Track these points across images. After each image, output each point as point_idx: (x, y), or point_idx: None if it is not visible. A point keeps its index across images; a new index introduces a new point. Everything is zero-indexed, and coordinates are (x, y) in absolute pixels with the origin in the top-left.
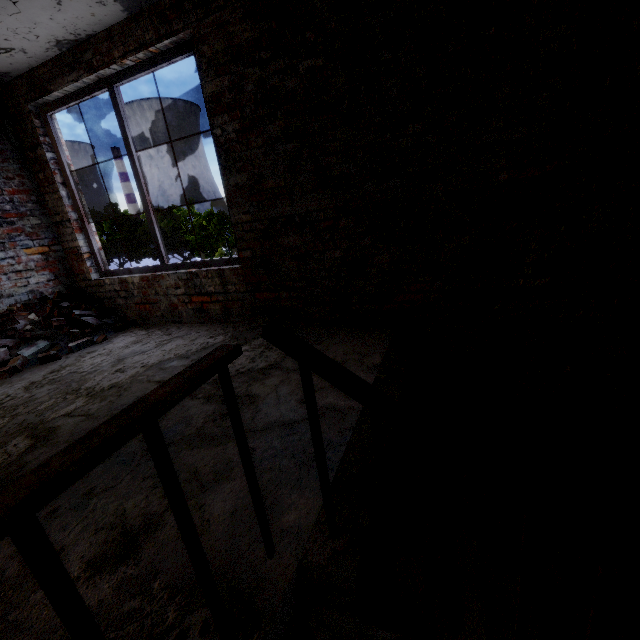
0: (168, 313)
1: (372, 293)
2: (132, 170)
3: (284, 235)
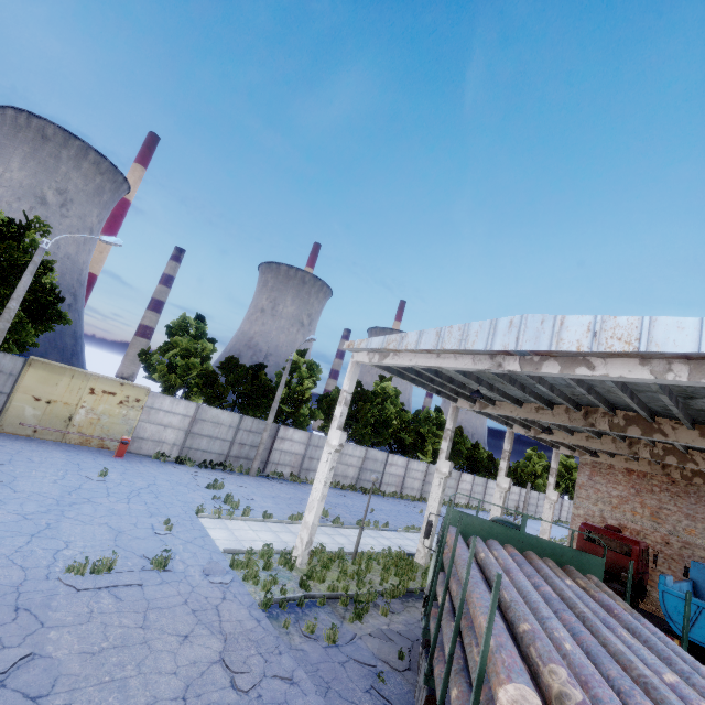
0: None
1: None
2: None
3: None
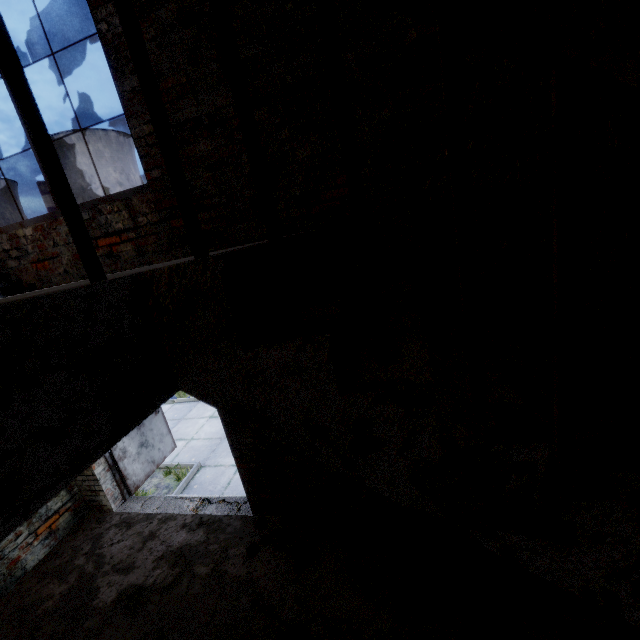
0: (72, 267)
1: (298, 195)
2: (10, 95)
3: (194, 143)
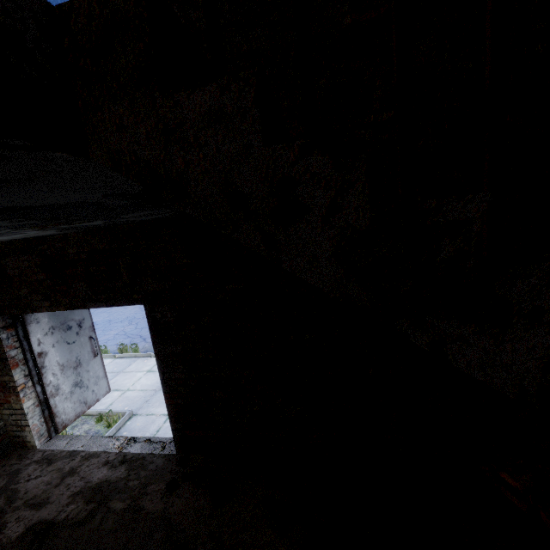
0: None
1: None
2: None
3: None
